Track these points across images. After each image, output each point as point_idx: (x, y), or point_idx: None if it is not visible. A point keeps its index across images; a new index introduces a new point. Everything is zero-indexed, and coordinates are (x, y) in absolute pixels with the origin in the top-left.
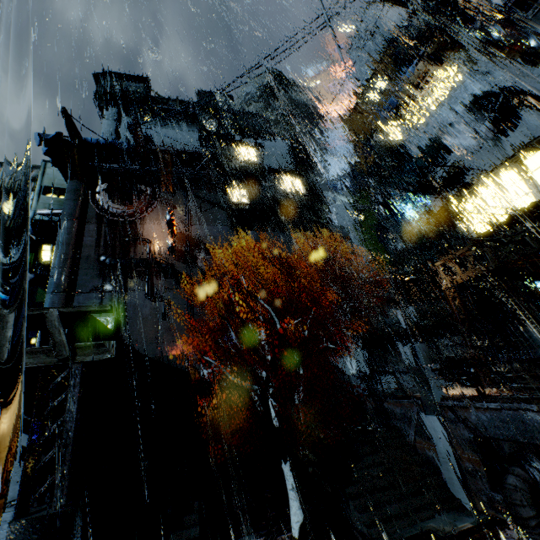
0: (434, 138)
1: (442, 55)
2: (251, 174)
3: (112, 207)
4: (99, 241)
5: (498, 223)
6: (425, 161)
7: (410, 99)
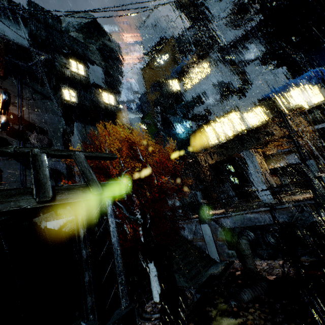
0: (199, 95)
1: (203, 56)
2: (80, 82)
3: None
4: None
5: (220, 139)
6: (192, 104)
7: (186, 71)
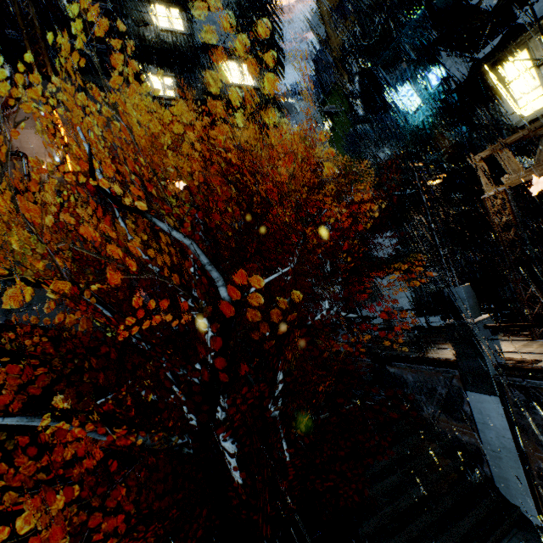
0: None
1: None
2: (175, 50)
3: None
4: None
5: None
6: None
7: None
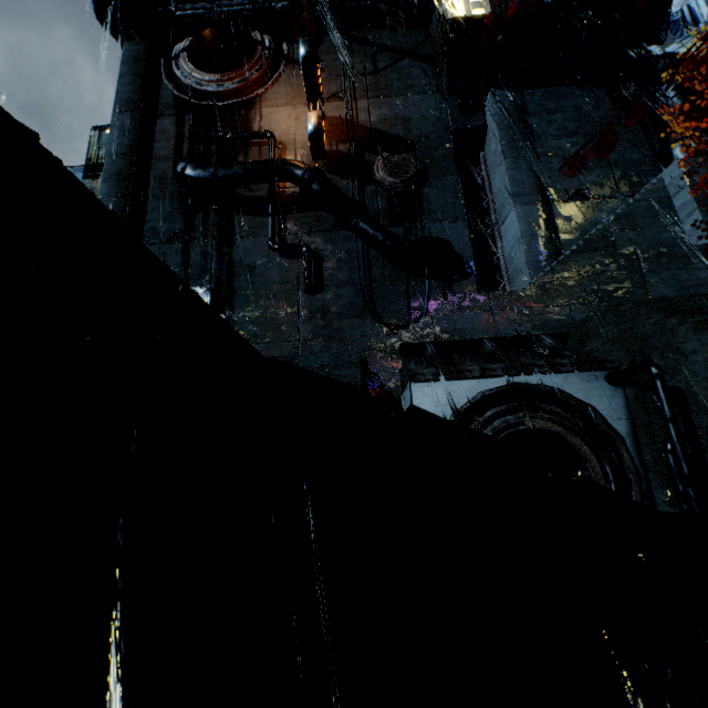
0: None
1: None
2: None
3: (200, 79)
4: (181, 148)
5: None
6: None
7: None
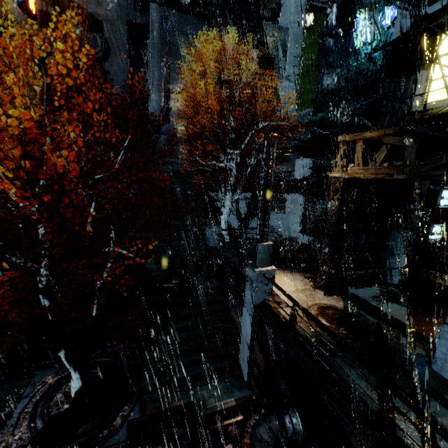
0: None
1: None
2: None
3: None
4: None
5: None
6: None
7: None
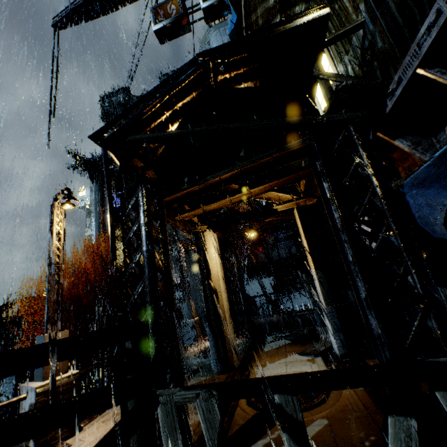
0: None
1: None
2: None
3: None
4: None
5: None
6: None
7: None
